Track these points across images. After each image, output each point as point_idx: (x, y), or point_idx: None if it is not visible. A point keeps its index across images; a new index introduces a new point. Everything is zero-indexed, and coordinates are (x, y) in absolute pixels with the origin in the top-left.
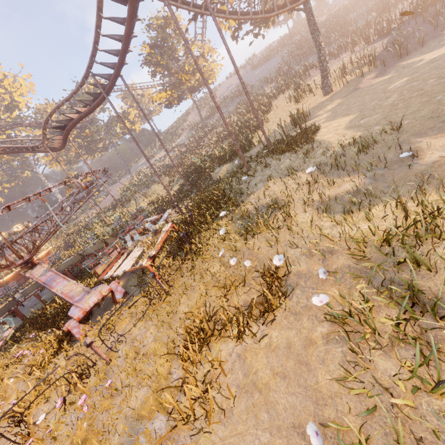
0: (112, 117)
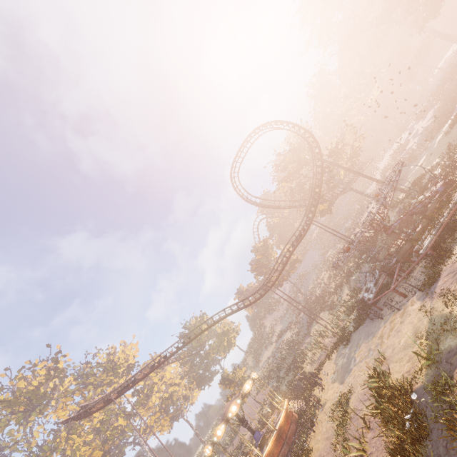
0: (219, 335)
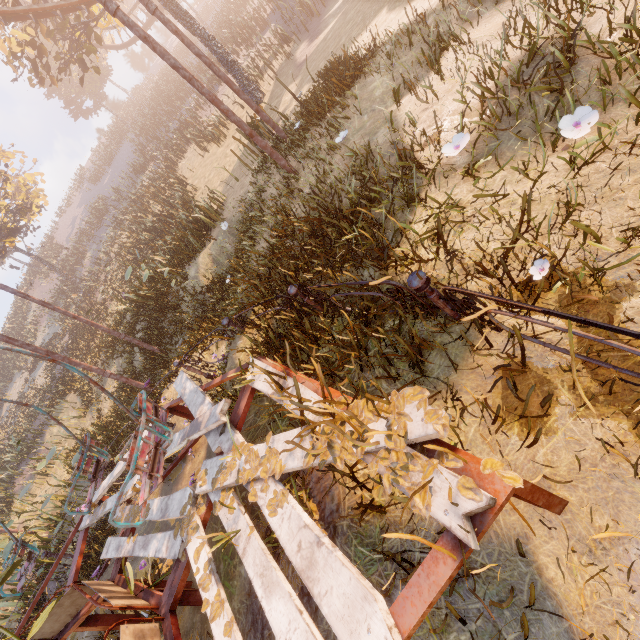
0: None
